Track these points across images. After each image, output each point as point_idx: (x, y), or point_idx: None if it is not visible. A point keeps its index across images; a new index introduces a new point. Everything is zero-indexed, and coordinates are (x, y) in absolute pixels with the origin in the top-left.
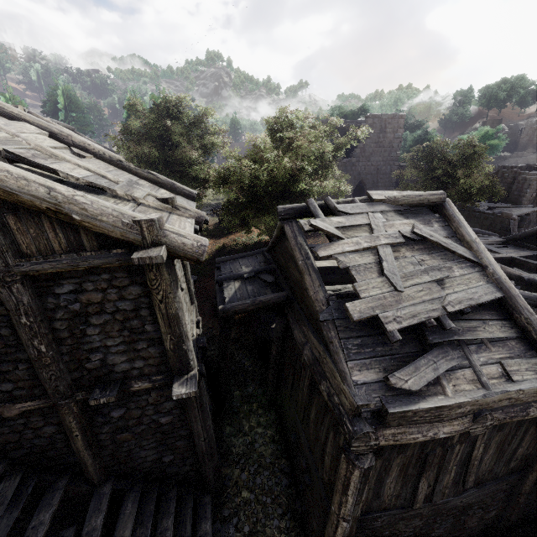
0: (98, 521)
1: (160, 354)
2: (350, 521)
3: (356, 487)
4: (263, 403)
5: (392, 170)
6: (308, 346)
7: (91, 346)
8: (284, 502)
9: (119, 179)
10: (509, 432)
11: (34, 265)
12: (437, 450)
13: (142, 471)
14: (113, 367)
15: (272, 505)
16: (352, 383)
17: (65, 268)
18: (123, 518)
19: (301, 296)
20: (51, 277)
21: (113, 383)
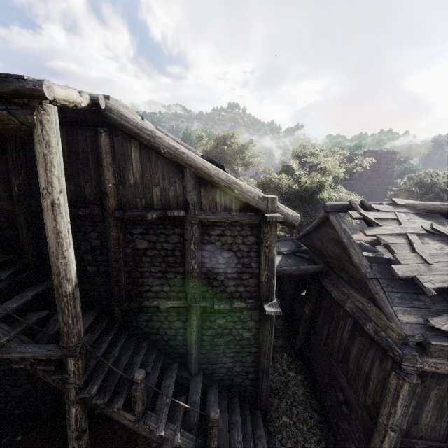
0: (197, 398)
1: (255, 285)
2: (397, 431)
3: (404, 400)
4: (292, 354)
5: (385, 193)
6: (349, 301)
7: (218, 270)
8: (317, 432)
9: None
10: None
11: (207, 216)
12: None
13: (218, 375)
14: (226, 288)
15: (308, 433)
16: (398, 321)
17: (221, 219)
18: (210, 403)
19: (340, 266)
20: (211, 224)
21: (224, 298)
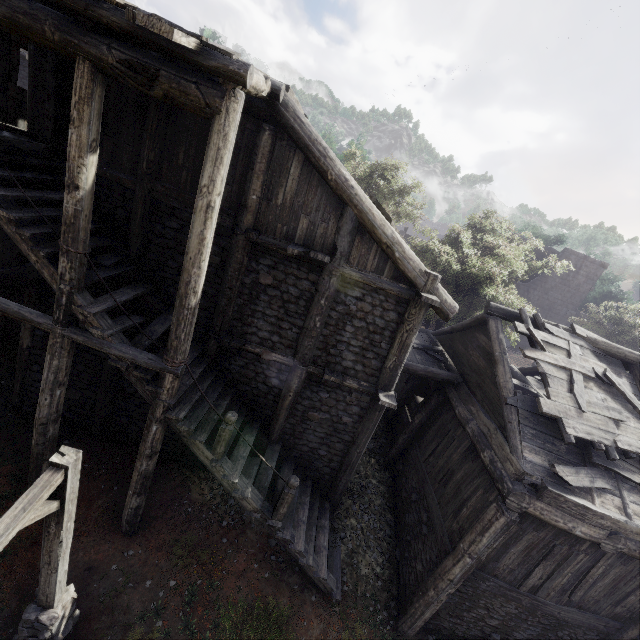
0: (272, 465)
1: (376, 368)
2: (474, 559)
3: (495, 532)
4: (381, 462)
5: (567, 314)
6: (474, 422)
7: (341, 338)
8: (384, 545)
9: None
10: (631, 571)
11: (352, 271)
12: (564, 548)
13: (298, 452)
14: (342, 361)
15: (374, 541)
16: (522, 456)
17: (367, 281)
18: (283, 475)
19: (478, 382)
20: (352, 282)
21: (336, 371)
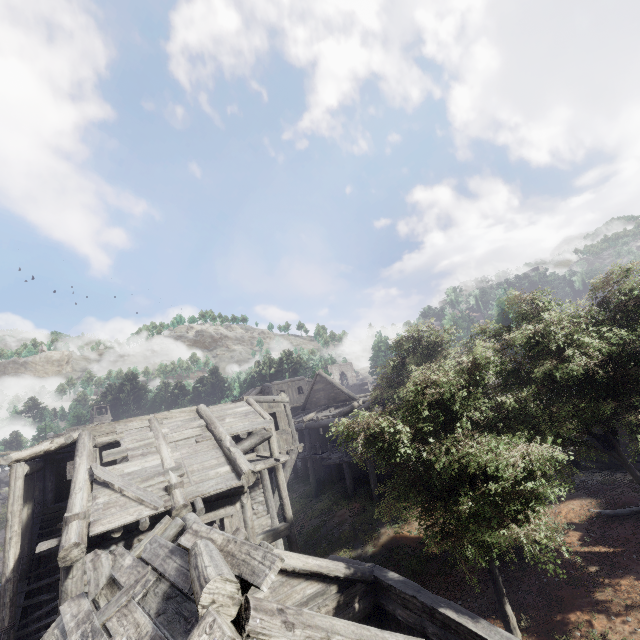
0: None
1: None
2: None
3: None
4: None
5: None
6: None
7: None
8: None
9: (167, 466)
10: None
11: None
12: None
13: None
14: None
15: None
16: None
17: None
18: None
19: None
20: None
21: None
